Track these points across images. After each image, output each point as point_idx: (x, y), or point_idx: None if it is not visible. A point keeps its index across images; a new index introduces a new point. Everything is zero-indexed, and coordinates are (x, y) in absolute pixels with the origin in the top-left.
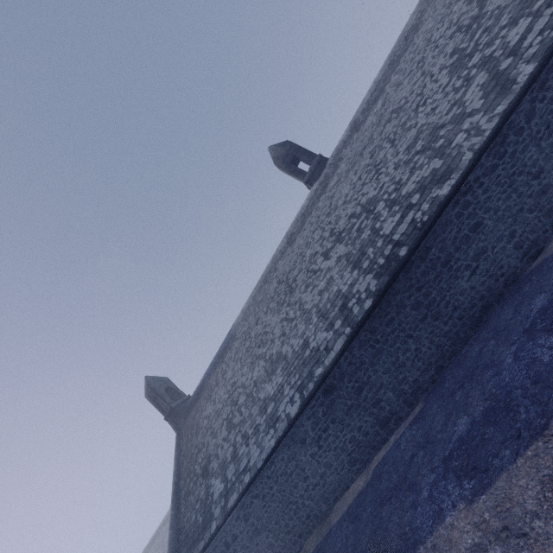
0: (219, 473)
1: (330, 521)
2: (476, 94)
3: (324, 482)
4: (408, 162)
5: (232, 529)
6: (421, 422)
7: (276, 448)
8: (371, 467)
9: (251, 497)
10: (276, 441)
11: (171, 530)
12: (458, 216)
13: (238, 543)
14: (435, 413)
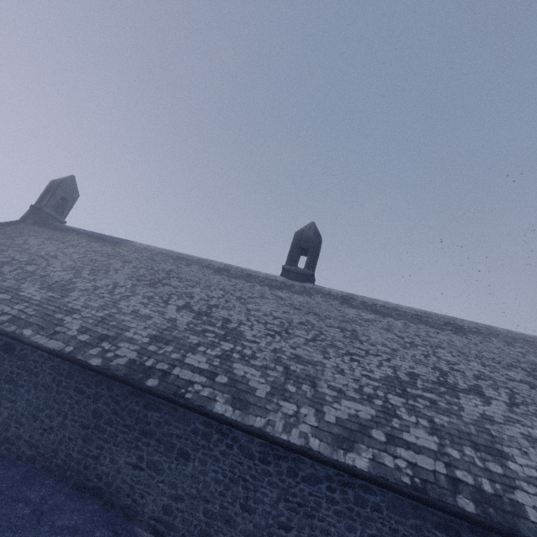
0: None
1: None
2: (345, 412)
3: None
4: (277, 361)
5: None
6: None
7: None
8: None
9: None
10: None
11: None
12: (194, 431)
13: None
14: None
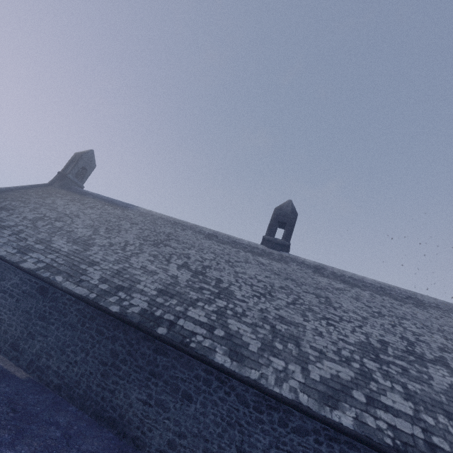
0: None
1: None
2: (328, 371)
3: None
4: (264, 320)
5: None
6: None
7: None
8: None
9: None
10: (2, 256)
11: None
12: (197, 376)
13: None
14: None
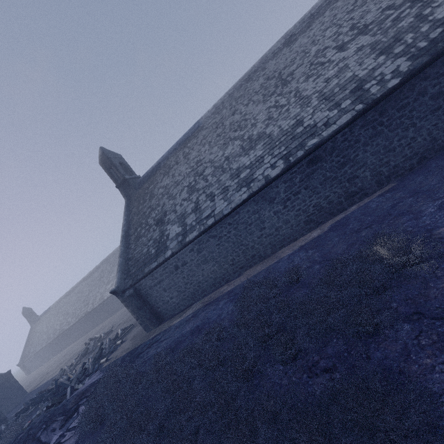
0: (177, 221)
1: (276, 257)
2: None
3: (277, 233)
4: None
5: (184, 257)
6: (399, 190)
7: (247, 200)
8: (325, 225)
9: (209, 236)
10: (250, 194)
11: (121, 258)
12: None
13: (187, 268)
14: (421, 180)
